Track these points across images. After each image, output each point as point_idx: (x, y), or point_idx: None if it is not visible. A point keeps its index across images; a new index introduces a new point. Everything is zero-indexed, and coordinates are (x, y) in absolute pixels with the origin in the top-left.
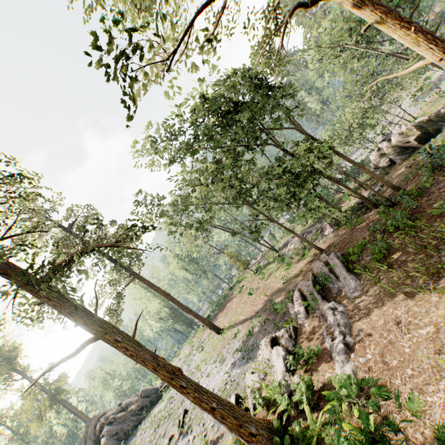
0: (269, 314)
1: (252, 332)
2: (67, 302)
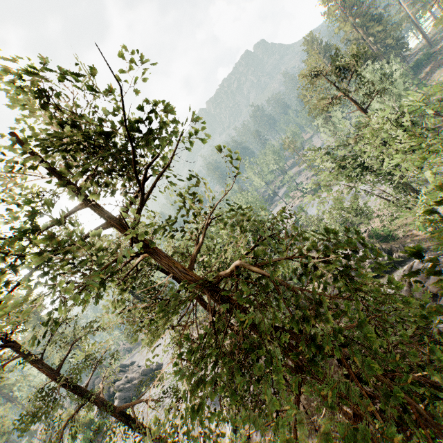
0: None
1: None
2: (129, 420)
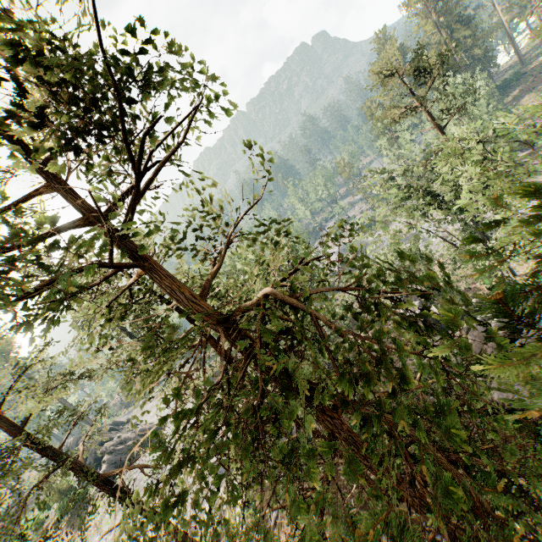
0: None
1: None
2: (115, 490)
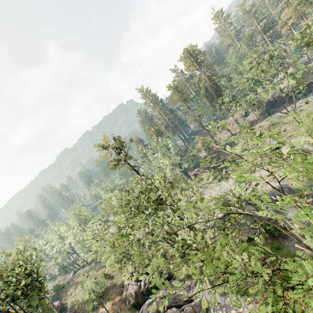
0: None
1: None
2: None
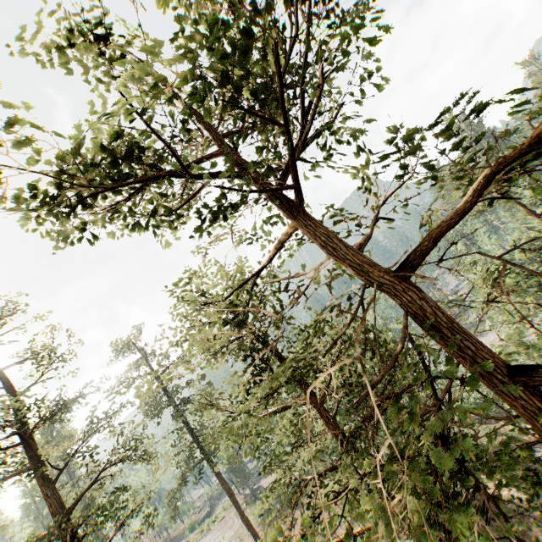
0: None
1: None
2: None
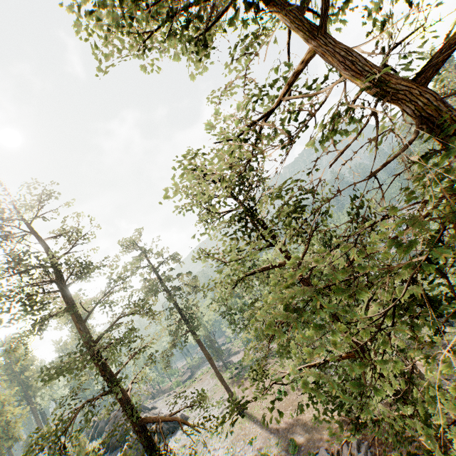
0: (286, 449)
1: (266, 454)
2: (150, 443)
